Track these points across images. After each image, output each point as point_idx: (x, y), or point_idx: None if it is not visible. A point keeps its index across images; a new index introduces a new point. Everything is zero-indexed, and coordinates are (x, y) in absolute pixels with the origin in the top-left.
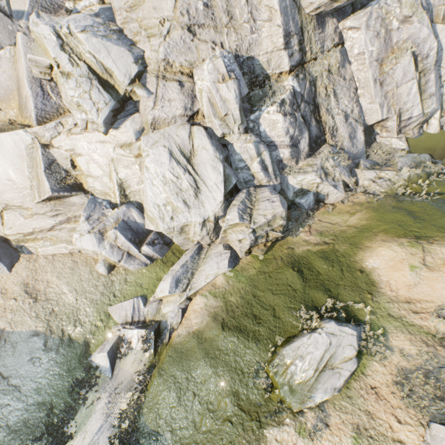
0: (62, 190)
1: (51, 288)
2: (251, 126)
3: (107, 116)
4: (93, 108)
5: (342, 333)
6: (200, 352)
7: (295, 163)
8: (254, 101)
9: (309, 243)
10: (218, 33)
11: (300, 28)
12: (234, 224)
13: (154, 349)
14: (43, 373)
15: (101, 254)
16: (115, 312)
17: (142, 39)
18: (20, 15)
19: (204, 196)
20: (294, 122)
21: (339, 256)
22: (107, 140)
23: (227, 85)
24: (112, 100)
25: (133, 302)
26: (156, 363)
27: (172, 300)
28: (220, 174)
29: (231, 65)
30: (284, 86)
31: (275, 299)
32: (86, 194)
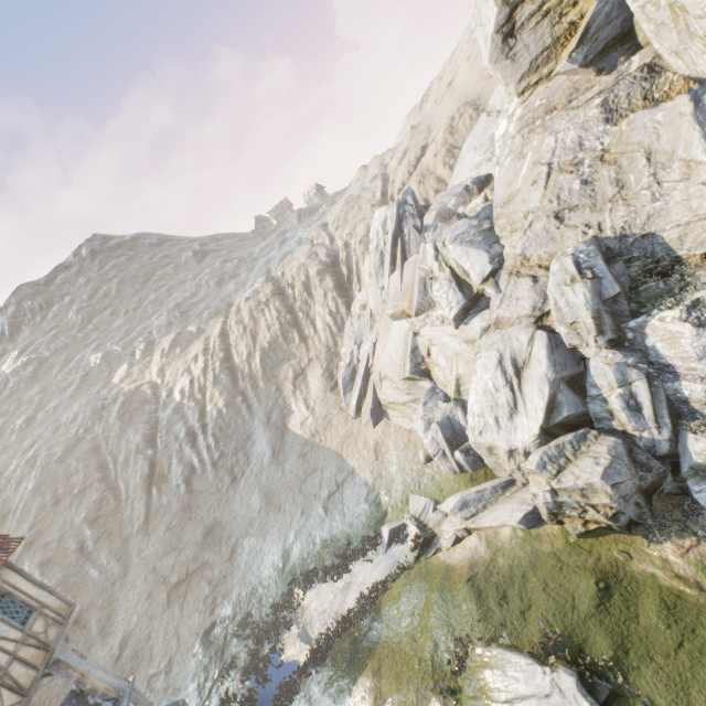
0: (416, 373)
1: (387, 453)
2: (629, 336)
3: (456, 314)
4: (447, 306)
5: (574, 703)
6: (438, 584)
7: None
8: (646, 298)
9: (668, 566)
10: (596, 211)
11: None
12: (532, 470)
13: (417, 554)
14: (357, 515)
15: (424, 442)
16: (412, 501)
17: (506, 234)
18: (426, 229)
19: (519, 420)
20: None
21: (702, 623)
22: (456, 334)
23: (572, 289)
24: (463, 299)
25: (426, 502)
26: (412, 566)
27: (453, 521)
28: (543, 399)
29: (589, 259)
30: (705, 276)
31: (541, 597)
32: (431, 381)
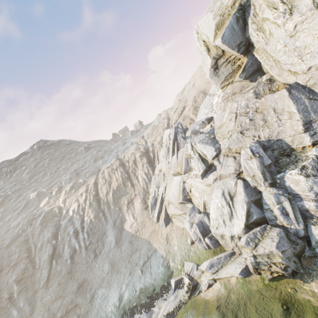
0: (185, 200)
1: (172, 240)
2: (278, 181)
3: (202, 173)
4: (198, 169)
5: None
6: (201, 311)
7: None
8: (282, 165)
9: (315, 295)
10: (257, 130)
11: None
12: (243, 246)
13: (190, 294)
14: (158, 273)
15: (190, 233)
16: (185, 265)
17: (221, 139)
18: (187, 137)
19: (234, 221)
20: None
21: None
22: (202, 182)
23: (251, 161)
24: (204, 166)
25: (193, 265)
26: (187, 302)
27: (207, 275)
28: (244, 210)
29: (256, 149)
30: (305, 156)
31: (255, 316)
32: (192, 204)
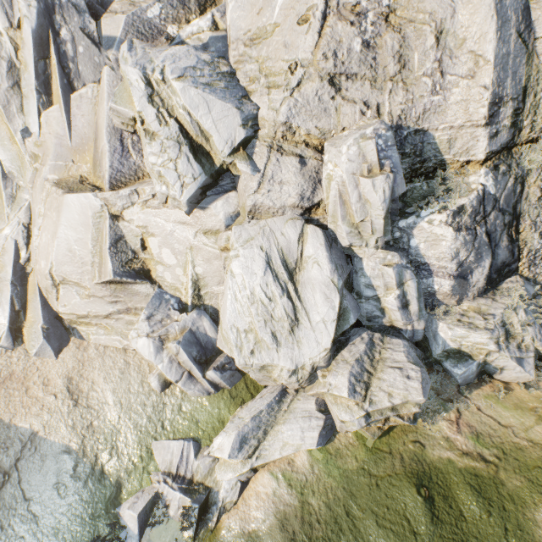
0: (125, 274)
1: (94, 391)
2: (396, 235)
3: (193, 194)
4: (177, 182)
5: None
6: None
7: (456, 302)
8: (411, 198)
9: (453, 445)
10: (376, 88)
11: (523, 89)
12: (339, 395)
13: (195, 531)
14: (65, 508)
15: (157, 366)
16: (158, 451)
17: (260, 89)
18: (110, 43)
19: (302, 333)
20: (471, 241)
21: (504, 496)
22: (189, 221)
23: (373, 183)
24: (203, 174)
25: (183, 447)
26: None
27: (232, 463)
28: (334, 309)
29: (387, 148)
30: (468, 184)
31: (380, 536)
32: (153, 284)
